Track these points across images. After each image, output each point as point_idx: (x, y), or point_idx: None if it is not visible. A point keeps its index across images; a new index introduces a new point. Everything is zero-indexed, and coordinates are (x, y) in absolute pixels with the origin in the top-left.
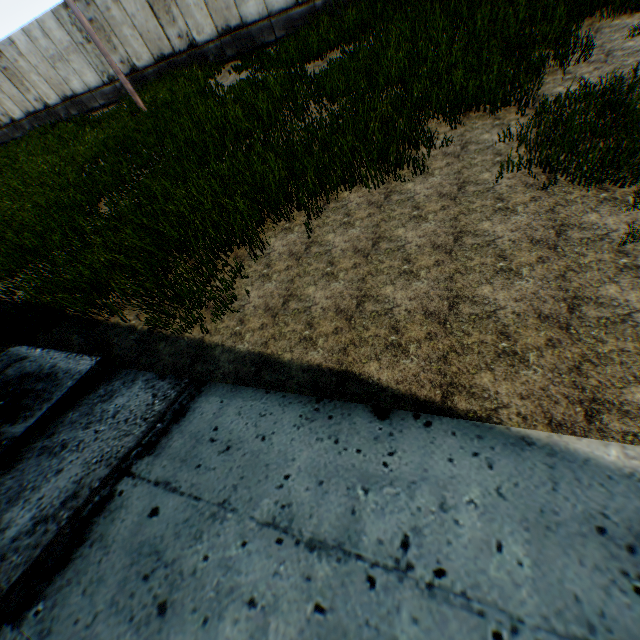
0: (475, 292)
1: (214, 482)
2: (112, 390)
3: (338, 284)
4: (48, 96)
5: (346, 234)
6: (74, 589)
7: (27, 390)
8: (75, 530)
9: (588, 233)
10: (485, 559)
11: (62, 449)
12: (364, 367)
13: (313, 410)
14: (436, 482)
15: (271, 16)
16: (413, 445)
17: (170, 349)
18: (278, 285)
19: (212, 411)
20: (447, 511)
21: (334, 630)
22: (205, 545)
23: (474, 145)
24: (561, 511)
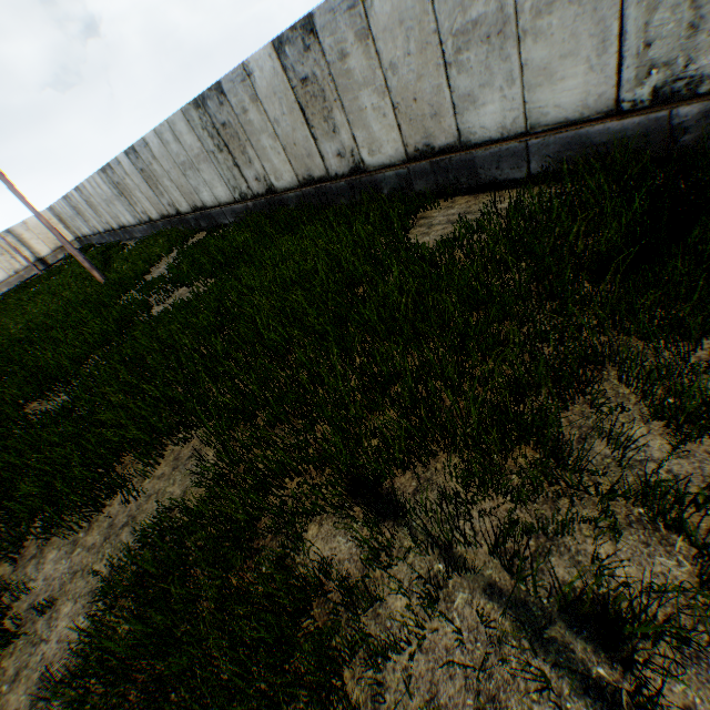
0: None
1: None
2: None
3: None
4: (112, 222)
5: None
6: None
7: None
8: None
9: None
10: None
11: None
12: None
13: None
14: None
15: (221, 204)
16: None
17: None
18: None
19: None
20: None
21: None
22: None
23: None
24: None
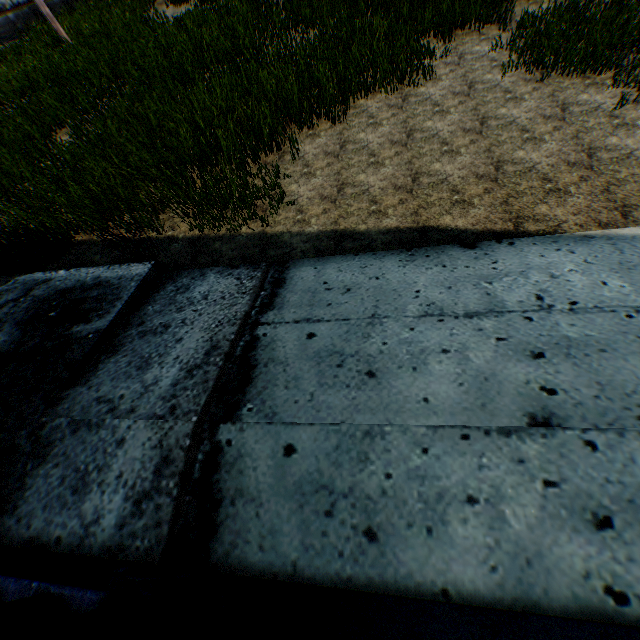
0: (512, 157)
1: (353, 309)
2: (183, 285)
3: (387, 169)
4: None
5: (377, 132)
6: (274, 390)
7: (79, 299)
8: (238, 364)
9: (585, 108)
10: (598, 291)
11: (165, 328)
12: (439, 221)
13: (409, 256)
14: (539, 268)
15: None
16: (508, 255)
17: (230, 245)
18: (326, 179)
19: (311, 275)
20: (557, 278)
21: (519, 345)
22: (378, 338)
23: (469, 56)
24: (632, 260)
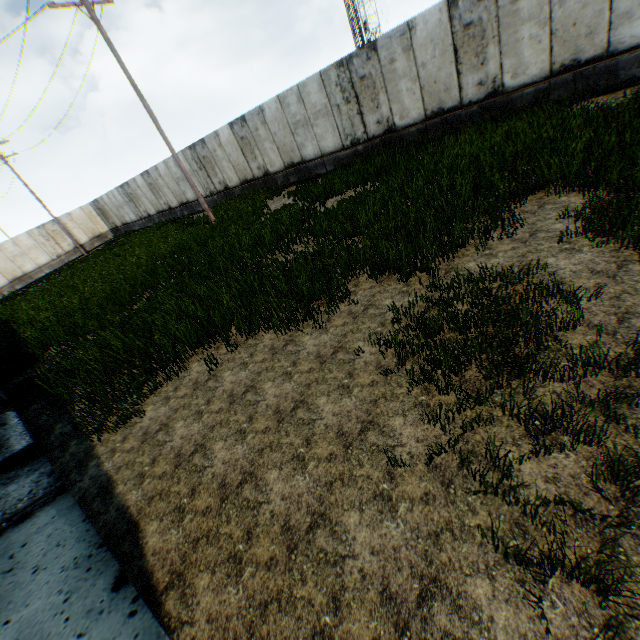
0: (265, 474)
1: None
2: (19, 474)
3: (197, 425)
4: (172, 201)
5: (237, 375)
6: None
7: None
8: None
9: (382, 440)
10: None
11: None
12: (149, 523)
13: (88, 554)
14: None
15: (324, 156)
16: (102, 632)
17: (76, 448)
18: (167, 411)
19: (41, 524)
20: None
21: None
22: None
23: (374, 308)
24: None
